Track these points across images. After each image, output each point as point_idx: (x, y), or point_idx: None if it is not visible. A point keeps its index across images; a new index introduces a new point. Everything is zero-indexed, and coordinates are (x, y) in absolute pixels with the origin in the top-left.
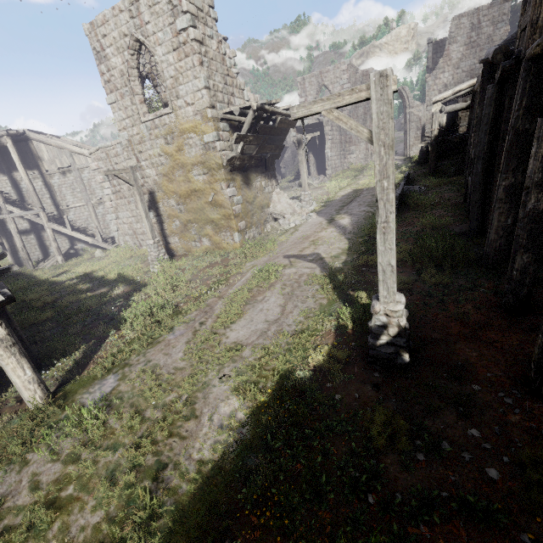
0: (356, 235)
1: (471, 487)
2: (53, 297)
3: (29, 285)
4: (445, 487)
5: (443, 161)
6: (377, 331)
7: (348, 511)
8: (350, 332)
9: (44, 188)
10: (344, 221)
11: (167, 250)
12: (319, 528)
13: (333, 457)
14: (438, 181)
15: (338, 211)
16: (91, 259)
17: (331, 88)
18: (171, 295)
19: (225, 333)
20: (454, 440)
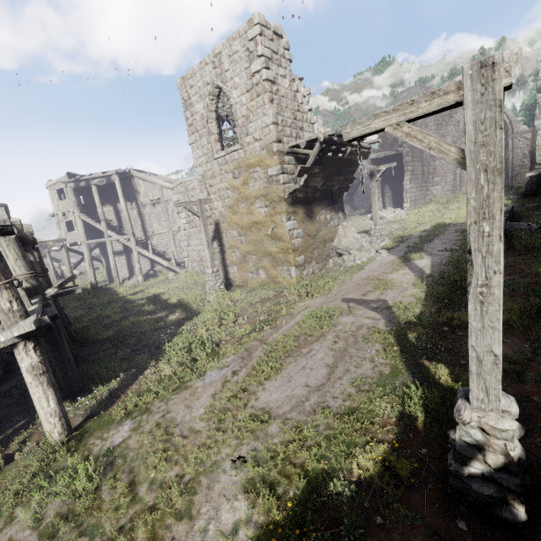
0: (437, 281)
1: None
2: (121, 315)
3: (110, 300)
4: None
5: None
6: (464, 451)
7: None
8: (420, 427)
9: (138, 217)
10: (422, 261)
11: (226, 279)
12: None
13: None
14: None
15: (414, 249)
16: (164, 280)
17: None
18: (217, 330)
19: (255, 391)
20: None
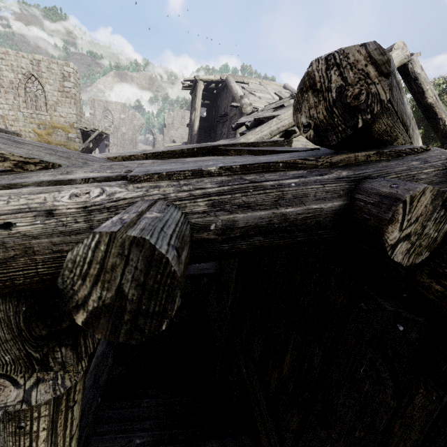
0: None
1: None
2: None
3: None
4: None
5: None
6: None
7: None
8: None
9: None
10: None
11: None
12: None
13: None
14: None
15: None
16: None
17: (113, 113)
18: None
19: None
20: None
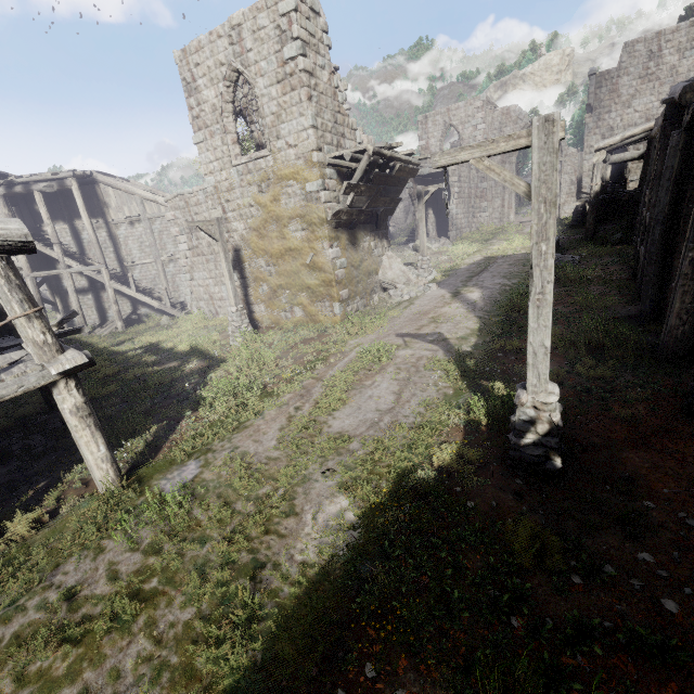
0: (489, 313)
1: (642, 619)
2: (114, 369)
3: None
4: (609, 616)
5: (604, 225)
6: (521, 427)
7: (487, 632)
8: (484, 429)
9: (108, 240)
10: (474, 295)
11: (250, 321)
12: (451, 648)
13: (467, 572)
14: (597, 250)
15: (464, 283)
16: (156, 327)
17: (460, 129)
18: (257, 374)
19: (326, 421)
20: (620, 564)
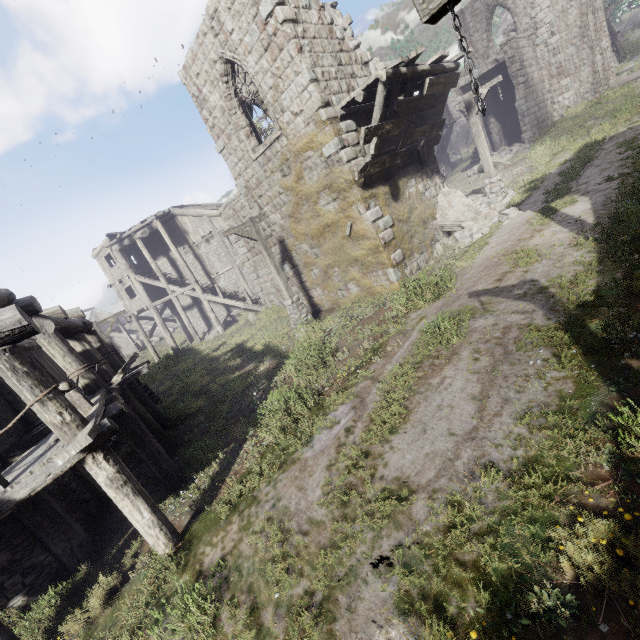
0: (610, 229)
1: None
2: (207, 379)
3: (194, 363)
4: None
5: None
6: None
7: None
8: None
9: (195, 261)
10: (576, 207)
11: (312, 306)
12: None
13: None
14: None
15: (557, 194)
16: (245, 324)
17: (510, 4)
18: (315, 374)
19: (381, 453)
20: None
